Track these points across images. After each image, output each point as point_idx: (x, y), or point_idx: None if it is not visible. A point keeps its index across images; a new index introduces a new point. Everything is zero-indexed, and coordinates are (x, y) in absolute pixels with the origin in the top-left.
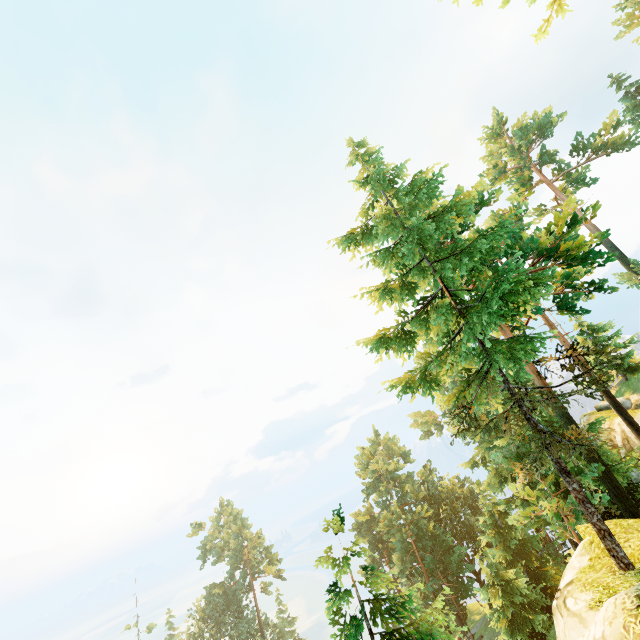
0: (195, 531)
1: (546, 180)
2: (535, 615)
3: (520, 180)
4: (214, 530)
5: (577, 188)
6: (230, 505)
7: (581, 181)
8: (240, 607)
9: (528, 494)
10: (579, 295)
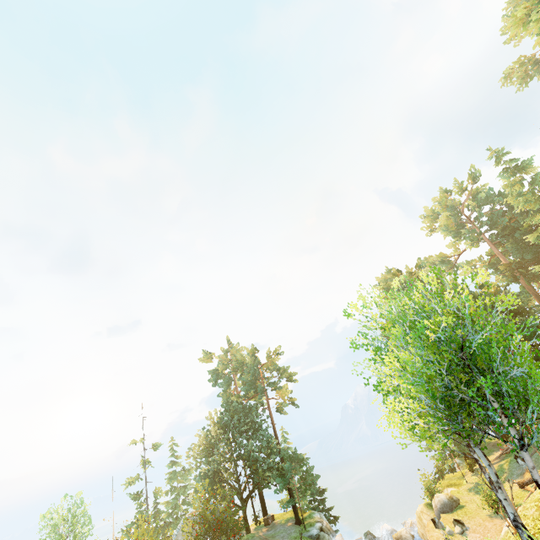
0: (206, 357)
1: None
2: None
3: None
4: (223, 360)
5: None
6: (237, 343)
7: None
8: (256, 422)
9: None
10: None
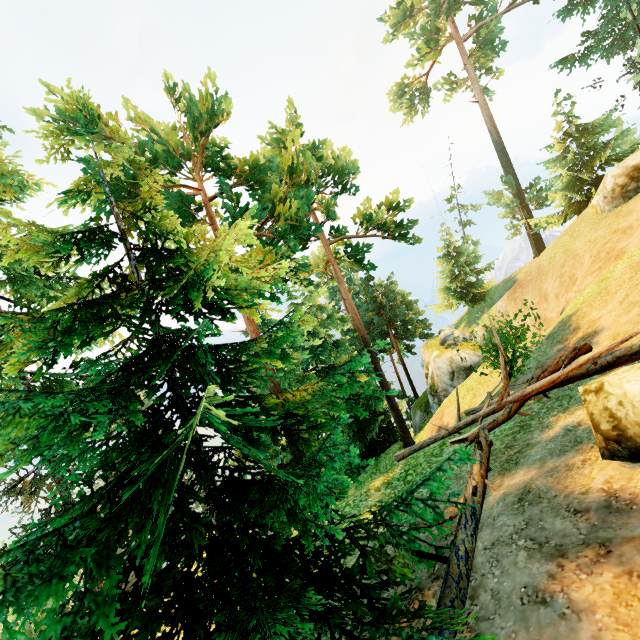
0: None
1: (456, 36)
2: None
3: (425, 32)
4: None
5: (486, 55)
6: None
7: (491, 45)
8: None
9: None
10: (368, 246)
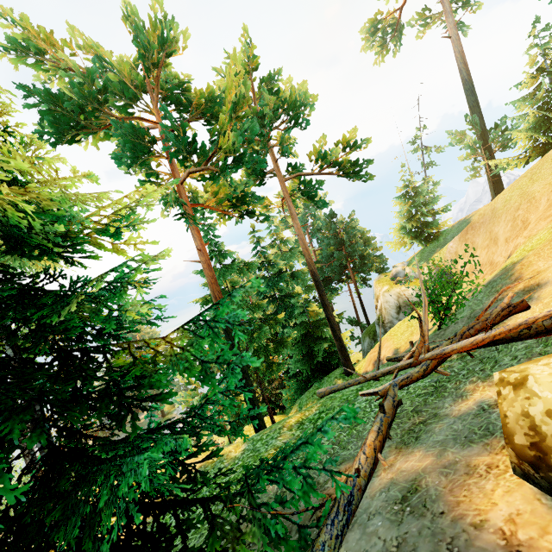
0: None
1: None
2: (245, 424)
3: None
4: None
5: None
6: None
7: None
8: None
9: (191, 382)
10: (320, 183)
